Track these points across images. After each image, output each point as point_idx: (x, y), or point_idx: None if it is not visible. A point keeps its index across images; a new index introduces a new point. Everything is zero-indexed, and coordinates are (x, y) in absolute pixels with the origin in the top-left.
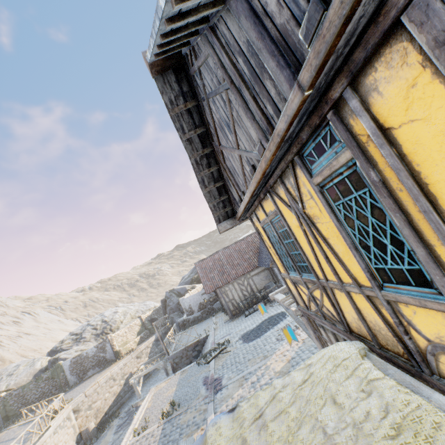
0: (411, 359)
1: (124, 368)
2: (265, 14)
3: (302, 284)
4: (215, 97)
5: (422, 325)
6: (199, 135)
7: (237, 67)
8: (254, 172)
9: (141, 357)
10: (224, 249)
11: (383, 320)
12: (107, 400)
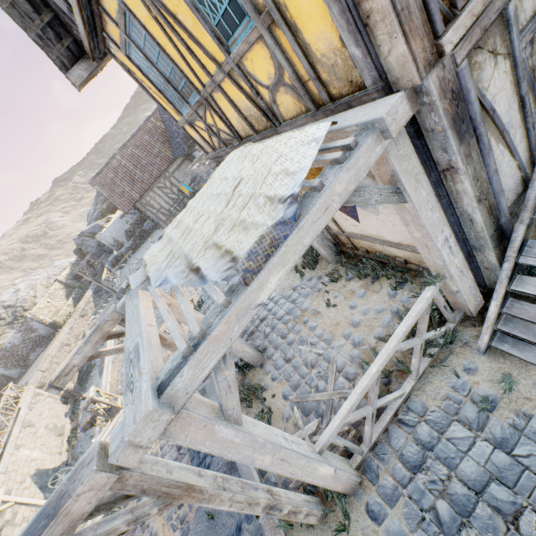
0: (270, 123)
1: (73, 331)
2: None
3: (196, 117)
4: None
5: (260, 73)
6: None
7: None
8: None
9: (87, 314)
10: (122, 150)
11: (245, 95)
12: None
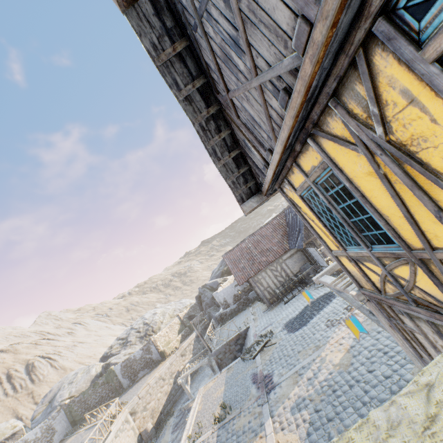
0: None
1: (171, 367)
2: None
3: (371, 260)
4: (210, 2)
5: None
6: (200, 90)
7: None
8: (289, 98)
9: (185, 354)
10: (250, 236)
11: None
12: (160, 399)
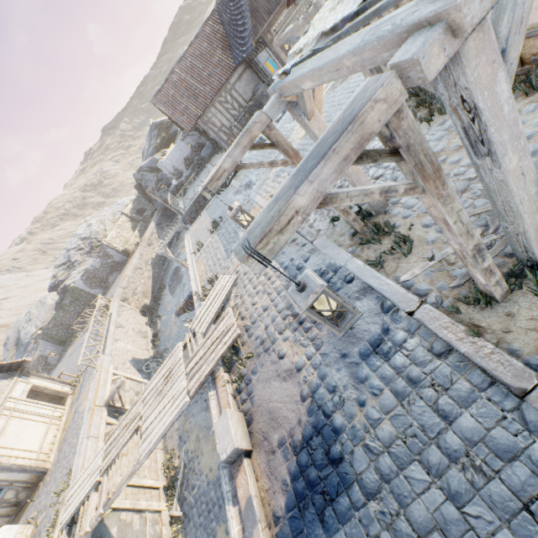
0: None
1: (143, 257)
2: None
3: None
4: None
5: None
6: None
7: None
8: None
9: (152, 243)
10: (180, 62)
11: None
12: (146, 284)
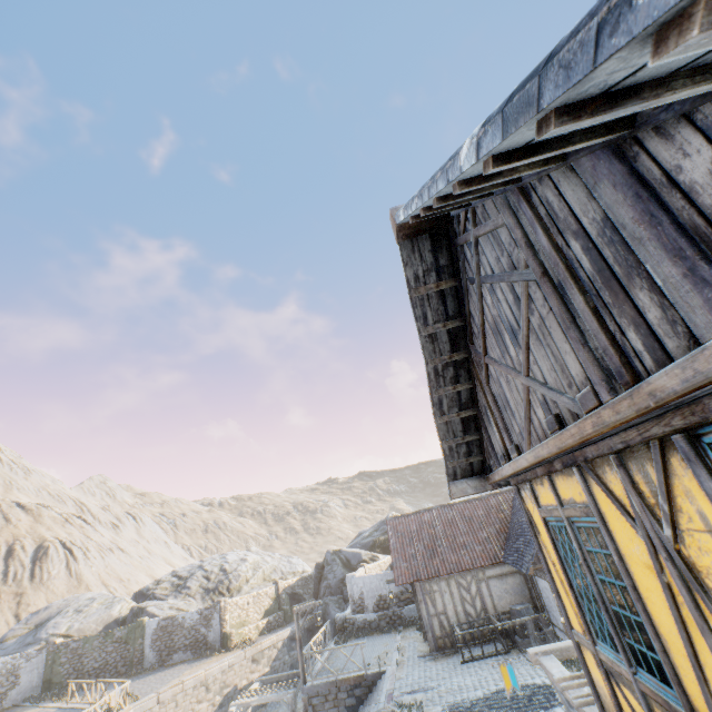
0: None
1: (228, 672)
2: (670, 185)
3: (633, 689)
4: (498, 285)
5: None
6: (450, 331)
7: (564, 252)
8: (559, 428)
9: (259, 661)
10: (443, 507)
11: None
12: None
